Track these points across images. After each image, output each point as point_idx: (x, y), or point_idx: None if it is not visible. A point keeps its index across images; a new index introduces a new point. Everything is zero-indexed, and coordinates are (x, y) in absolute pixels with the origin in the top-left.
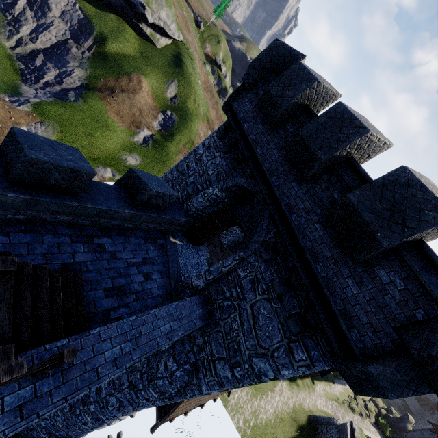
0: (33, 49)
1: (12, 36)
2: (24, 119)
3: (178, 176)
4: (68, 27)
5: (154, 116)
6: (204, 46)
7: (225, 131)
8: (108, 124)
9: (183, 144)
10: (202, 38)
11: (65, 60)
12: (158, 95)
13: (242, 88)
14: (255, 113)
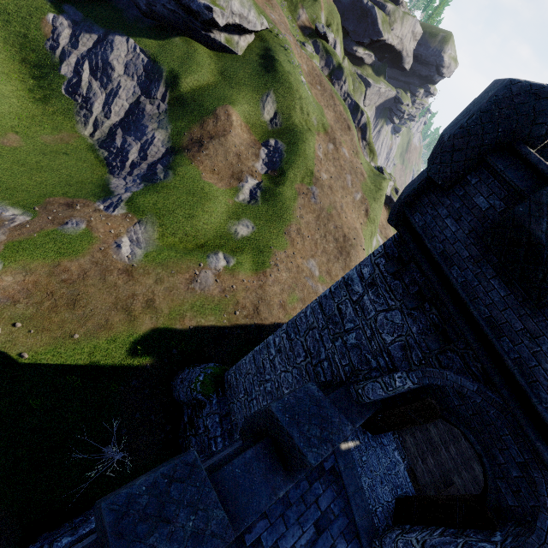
0: (110, 126)
1: (88, 121)
2: (123, 226)
3: (328, 325)
4: (136, 82)
5: (255, 154)
6: (296, 15)
7: (401, 261)
8: (206, 193)
9: (300, 181)
10: (291, 5)
11: (143, 126)
12: (253, 123)
13: (427, 185)
14: (475, 251)
